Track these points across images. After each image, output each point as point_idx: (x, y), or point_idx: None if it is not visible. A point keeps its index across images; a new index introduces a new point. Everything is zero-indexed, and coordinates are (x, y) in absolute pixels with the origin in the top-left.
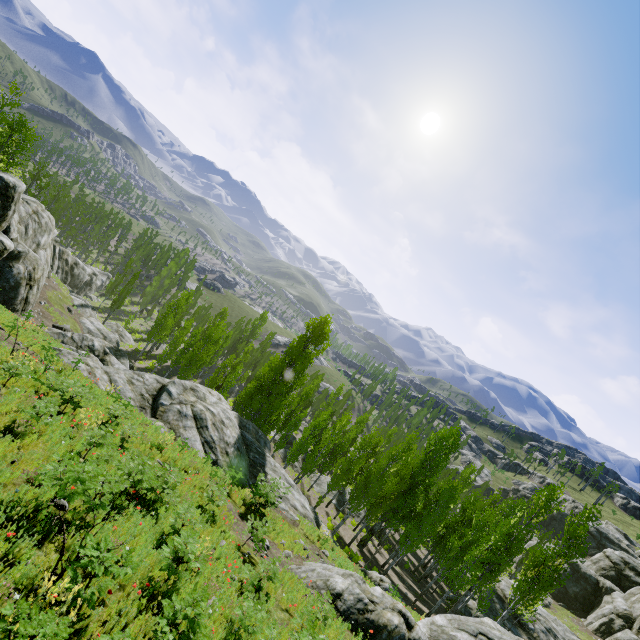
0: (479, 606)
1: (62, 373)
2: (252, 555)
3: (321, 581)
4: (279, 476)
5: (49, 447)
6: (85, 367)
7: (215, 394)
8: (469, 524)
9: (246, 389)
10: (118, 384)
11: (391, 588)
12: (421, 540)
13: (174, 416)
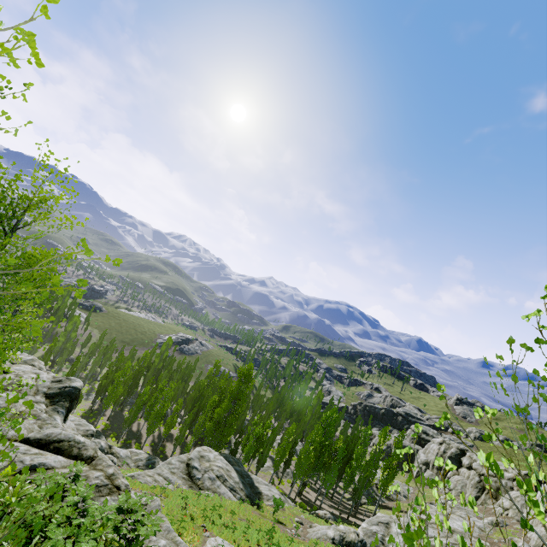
0: (368, 502)
1: (169, 496)
2: (298, 540)
3: (325, 535)
4: (261, 484)
5: (244, 542)
6: (150, 479)
7: (206, 449)
8: (350, 455)
9: (206, 426)
10: (170, 479)
11: (337, 519)
12: (334, 480)
13: (209, 483)
